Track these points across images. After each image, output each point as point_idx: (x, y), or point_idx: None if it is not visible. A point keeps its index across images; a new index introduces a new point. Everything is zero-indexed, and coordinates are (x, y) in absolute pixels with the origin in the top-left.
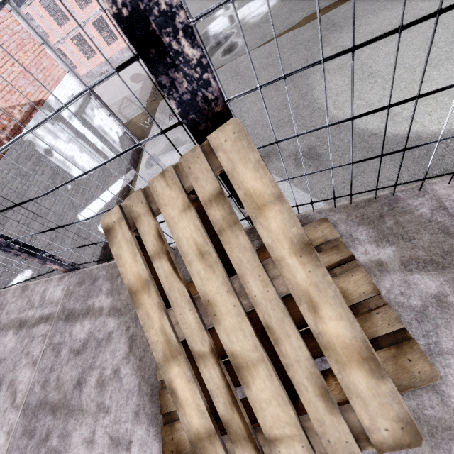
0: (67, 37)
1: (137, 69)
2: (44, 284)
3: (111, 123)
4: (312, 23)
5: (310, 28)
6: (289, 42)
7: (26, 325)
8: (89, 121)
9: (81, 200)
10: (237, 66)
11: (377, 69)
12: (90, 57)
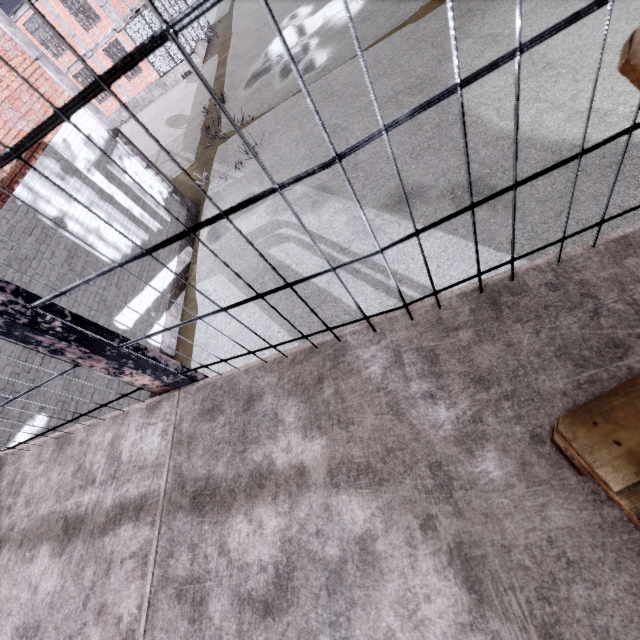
0: (67, 74)
1: (176, 110)
2: (110, 427)
3: (151, 179)
4: (435, 12)
5: (433, 18)
6: (405, 42)
7: (82, 529)
8: (117, 176)
9: (117, 296)
10: (330, 84)
11: (556, 57)
12: (103, 99)
